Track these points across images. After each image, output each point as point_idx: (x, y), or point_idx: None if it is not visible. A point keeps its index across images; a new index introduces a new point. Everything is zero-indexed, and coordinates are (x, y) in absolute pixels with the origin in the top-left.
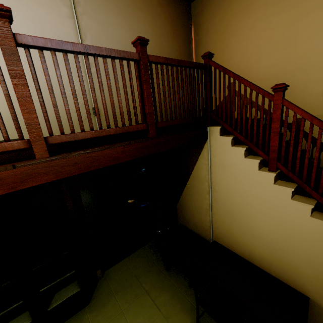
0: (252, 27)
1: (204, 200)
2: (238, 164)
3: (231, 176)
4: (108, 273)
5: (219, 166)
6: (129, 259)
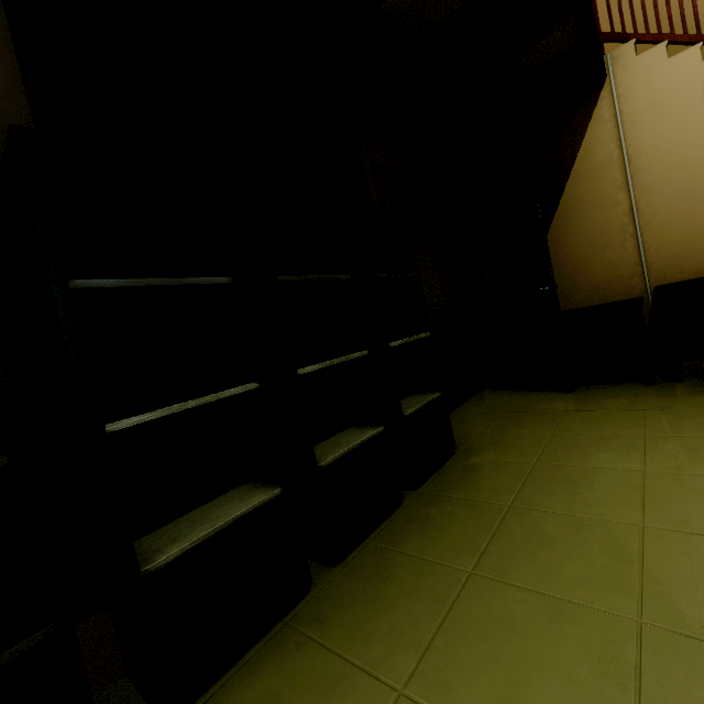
0: None
1: (614, 210)
2: (692, 81)
3: (679, 113)
4: None
5: (643, 114)
6: (464, 409)
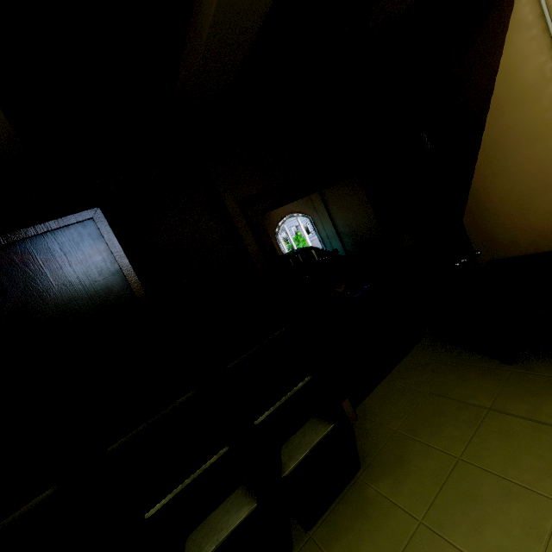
0: None
1: None
2: None
3: None
4: (364, 410)
5: None
6: (396, 376)
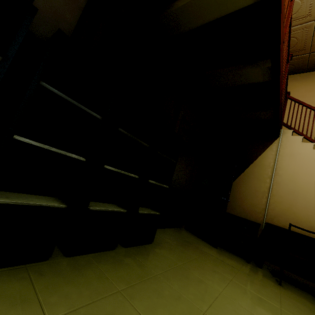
0: (288, 103)
1: (263, 184)
2: (307, 154)
3: (299, 162)
4: None
5: (287, 156)
6: (169, 230)
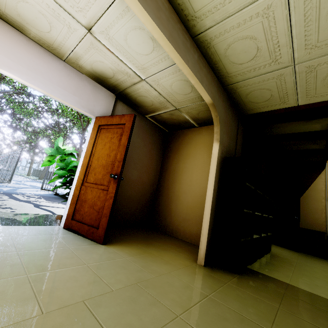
0: None
1: (320, 203)
2: None
3: None
4: None
5: None
6: None
